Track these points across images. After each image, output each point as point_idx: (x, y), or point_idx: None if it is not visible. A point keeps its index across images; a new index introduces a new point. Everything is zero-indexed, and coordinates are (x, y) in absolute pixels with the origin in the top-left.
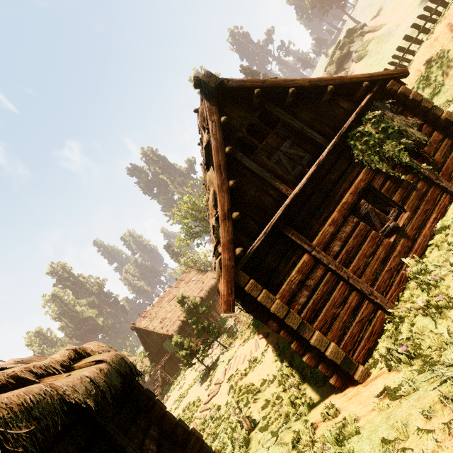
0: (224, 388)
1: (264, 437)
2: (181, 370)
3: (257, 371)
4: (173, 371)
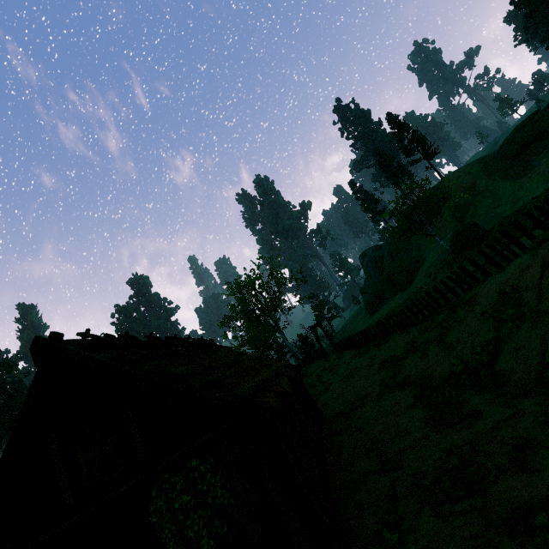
0: None
1: None
2: None
3: None
4: None
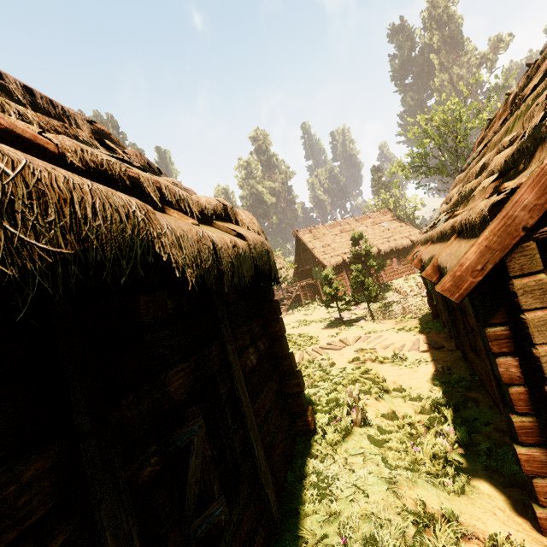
0: (347, 352)
1: (370, 450)
2: (315, 301)
3: (398, 371)
4: (307, 297)
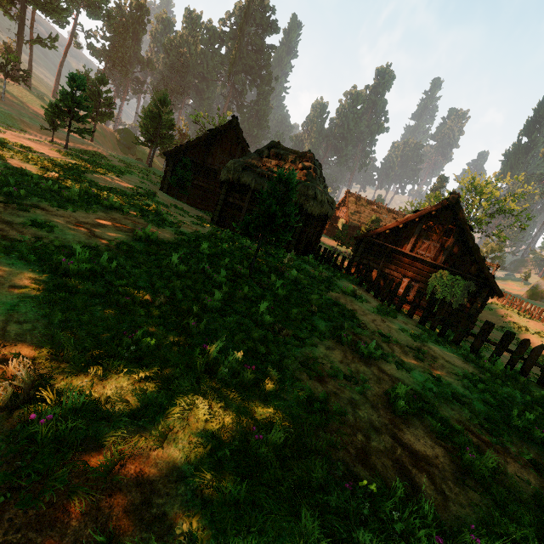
0: None
1: None
2: (329, 237)
3: None
4: (326, 232)
